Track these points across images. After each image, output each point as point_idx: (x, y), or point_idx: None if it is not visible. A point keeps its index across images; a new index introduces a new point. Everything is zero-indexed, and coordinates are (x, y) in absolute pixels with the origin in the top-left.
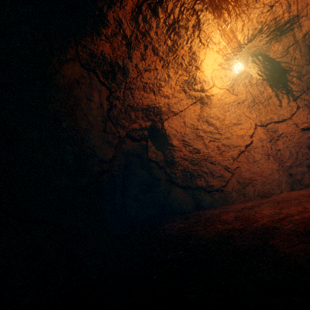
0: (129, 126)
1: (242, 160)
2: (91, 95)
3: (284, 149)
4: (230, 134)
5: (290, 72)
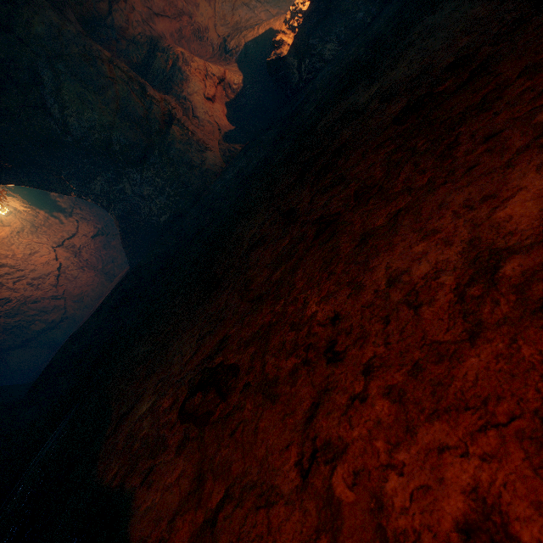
0: None
1: (64, 282)
2: None
3: (91, 258)
4: (34, 266)
5: (50, 193)
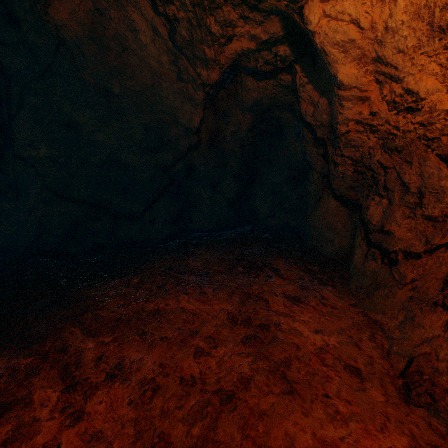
0: (216, 56)
1: None
2: (131, 20)
3: None
4: None
5: None
